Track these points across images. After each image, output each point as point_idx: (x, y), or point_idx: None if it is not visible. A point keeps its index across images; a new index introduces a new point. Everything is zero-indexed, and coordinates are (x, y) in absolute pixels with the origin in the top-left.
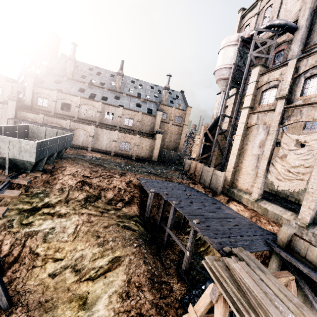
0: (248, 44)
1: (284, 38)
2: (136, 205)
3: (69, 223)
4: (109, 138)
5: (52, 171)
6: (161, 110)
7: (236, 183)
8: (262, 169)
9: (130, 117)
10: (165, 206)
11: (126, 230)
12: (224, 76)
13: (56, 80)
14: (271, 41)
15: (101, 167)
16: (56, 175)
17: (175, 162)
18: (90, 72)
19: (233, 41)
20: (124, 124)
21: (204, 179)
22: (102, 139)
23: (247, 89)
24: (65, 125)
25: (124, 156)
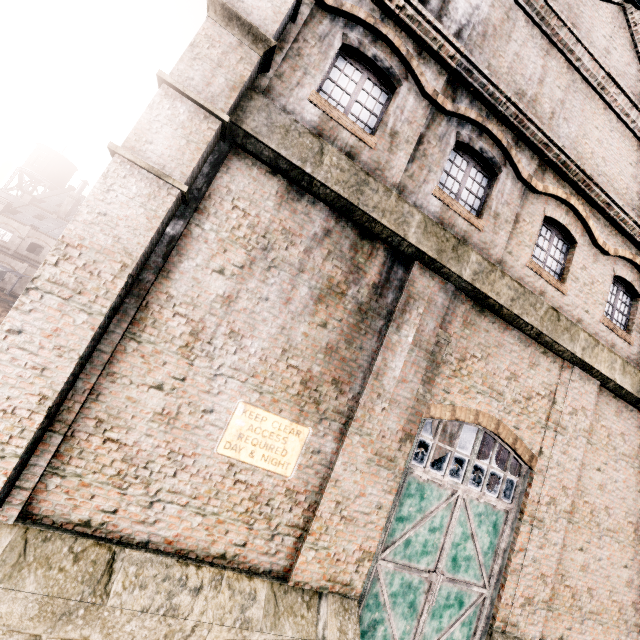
0: None
1: None
2: None
3: None
4: None
5: None
6: None
7: None
8: None
9: None
10: None
11: None
12: None
13: (39, 215)
14: None
15: None
16: None
17: None
18: None
19: None
20: None
21: None
22: None
23: None
24: (20, 268)
25: None
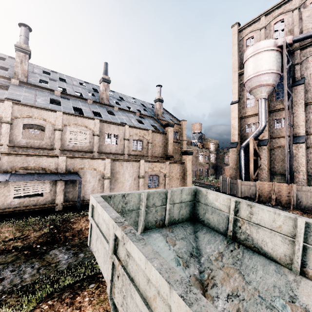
0: (282, 51)
1: None
2: None
3: None
4: (132, 175)
5: None
6: (172, 125)
7: None
8: None
9: (139, 138)
10: None
11: None
12: (266, 82)
13: None
14: None
15: None
16: None
17: None
18: (49, 76)
19: (270, 46)
20: (131, 148)
21: (307, 202)
22: (123, 179)
23: None
24: (55, 166)
25: None
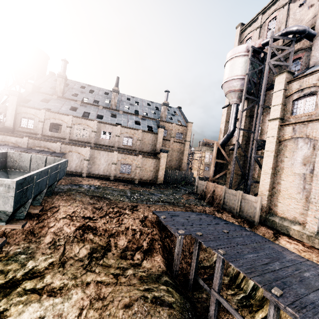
0: (258, 54)
1: (299, 46)
2: (159, 254)
3: (67, 306)
4: (107, 161)
5: (40, 214)
6: (163, 126)
7: (274, 209)
8: (317, 193)
9: (129, 136)
10: (190, 246)
11: (159, 307)
12: (234, 88)
13: (43, 99)
14: (289, 49)
15: (105, 200)
16: (45, 221)
17: (180, 183)
18: (82, 90)
19: (241, 52)
20: (122, 143)
21: (229, 204)
22: (99, 163)
23: (273, 99)
24: (55, 148)
25: (124, 180)
